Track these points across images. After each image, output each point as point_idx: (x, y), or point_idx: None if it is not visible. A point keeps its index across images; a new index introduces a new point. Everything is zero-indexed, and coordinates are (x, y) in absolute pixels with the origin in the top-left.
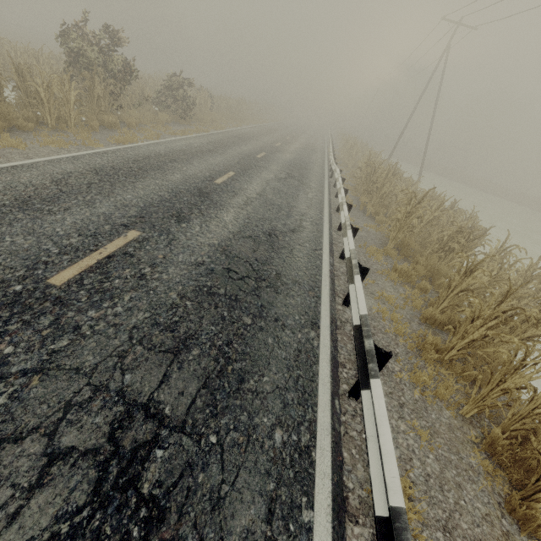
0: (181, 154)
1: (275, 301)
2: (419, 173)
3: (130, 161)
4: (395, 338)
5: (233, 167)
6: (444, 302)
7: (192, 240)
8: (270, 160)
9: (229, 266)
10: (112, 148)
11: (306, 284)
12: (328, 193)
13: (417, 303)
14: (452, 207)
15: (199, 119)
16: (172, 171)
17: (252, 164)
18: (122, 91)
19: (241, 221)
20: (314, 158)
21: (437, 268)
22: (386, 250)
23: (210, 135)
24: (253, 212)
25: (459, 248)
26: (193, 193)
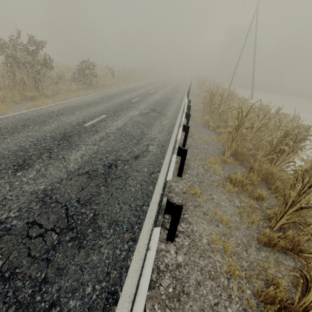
0: (71, 108)
1: (69, 264)
2: (251, 93)
3: (21, 120)
4: (227, 285)
5: (108, 111)
6: (282, 217)
7: (14, 190)
8: (142, 101)
9: (37, 218)
10: (17, 113)
11: (125, 222)
12: (181, 117)
13: (253, 219)
14: (277, 113)
15: (103, 85)
16: (51, 122)
17: (125, 107)
18: (43, 76)
19: (86, 157)
20: (176, 95)
21: (271, 172)
22: (223, 159)
23: (104, 93)
24: (104, 146)
25: (289, 150)
26: (55, 139)
